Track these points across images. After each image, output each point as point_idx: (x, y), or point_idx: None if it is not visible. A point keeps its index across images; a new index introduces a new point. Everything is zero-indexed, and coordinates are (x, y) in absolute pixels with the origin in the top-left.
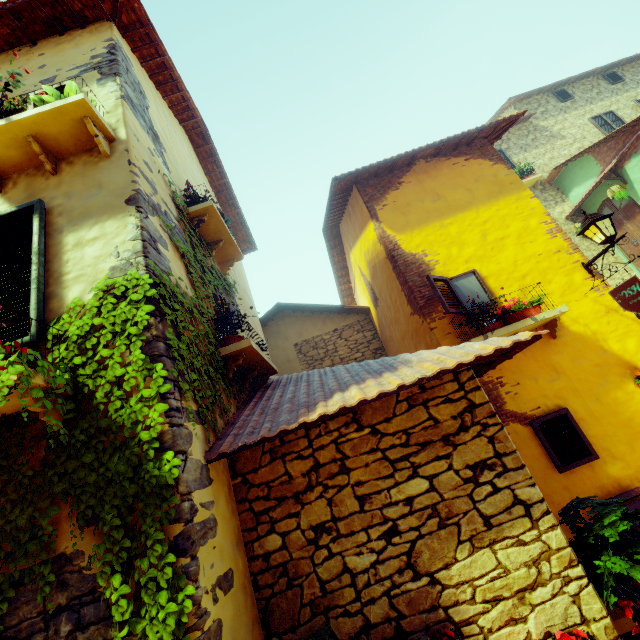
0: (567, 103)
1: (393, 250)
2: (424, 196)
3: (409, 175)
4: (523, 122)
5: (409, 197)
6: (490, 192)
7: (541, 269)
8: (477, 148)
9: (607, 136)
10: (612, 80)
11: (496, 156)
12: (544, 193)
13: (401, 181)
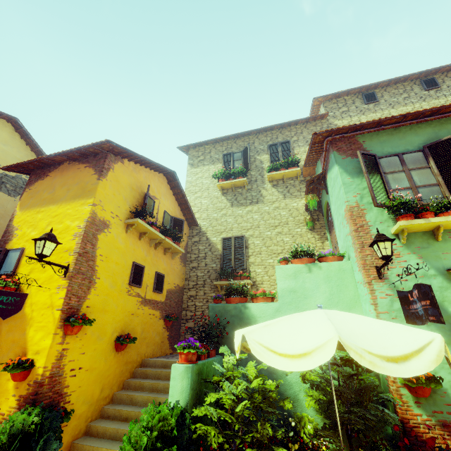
0: (370, 105)
1: (9, 221)
2: (48, 188)
3: (55, 171)
4: (322, 119)
5: (43, 187)
6: (75, 194)
7: (49, 260)
8: (97, 159)
9: (309, 150)
10: (427, 86)
11: (100, 168)
12: (302, 184)
13: (49, 174)
